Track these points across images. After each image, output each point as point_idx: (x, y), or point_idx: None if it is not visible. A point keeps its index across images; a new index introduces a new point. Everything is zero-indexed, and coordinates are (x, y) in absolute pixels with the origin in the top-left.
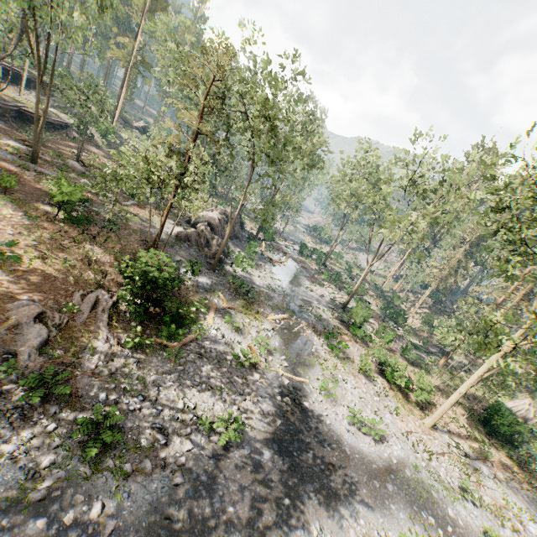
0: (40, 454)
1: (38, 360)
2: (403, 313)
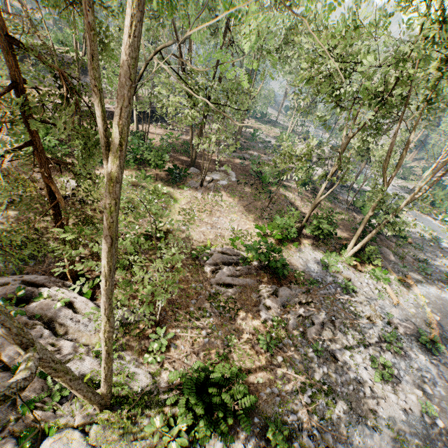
0: (444, 291)
1: (399, 261)
2: (441, 182)
